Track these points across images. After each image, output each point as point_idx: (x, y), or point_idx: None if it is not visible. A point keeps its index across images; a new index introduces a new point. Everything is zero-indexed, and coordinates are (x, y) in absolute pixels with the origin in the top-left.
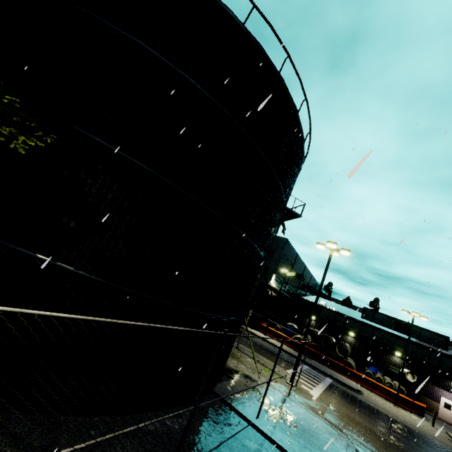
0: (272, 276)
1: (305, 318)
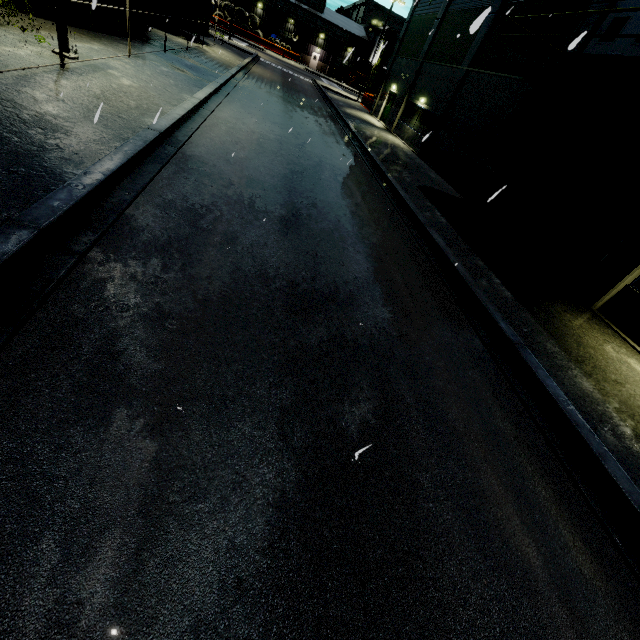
0: None
1: None
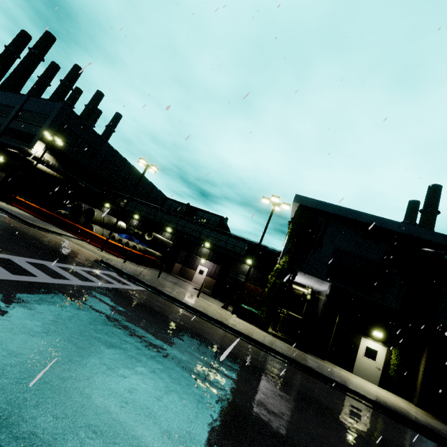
0: (36, 143)
1: (101, 207)
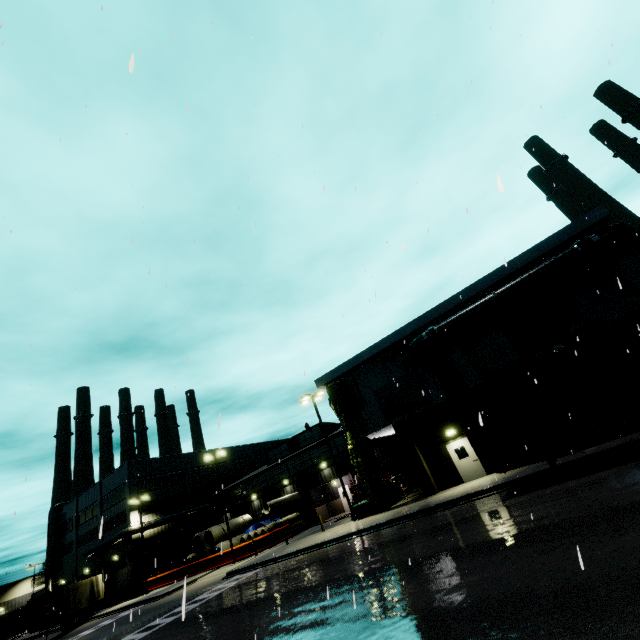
0: (130, 517)
1: (221, 517)
